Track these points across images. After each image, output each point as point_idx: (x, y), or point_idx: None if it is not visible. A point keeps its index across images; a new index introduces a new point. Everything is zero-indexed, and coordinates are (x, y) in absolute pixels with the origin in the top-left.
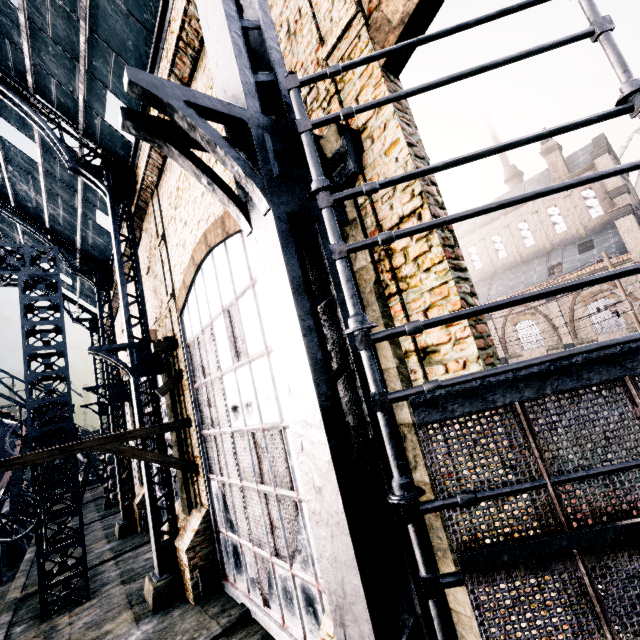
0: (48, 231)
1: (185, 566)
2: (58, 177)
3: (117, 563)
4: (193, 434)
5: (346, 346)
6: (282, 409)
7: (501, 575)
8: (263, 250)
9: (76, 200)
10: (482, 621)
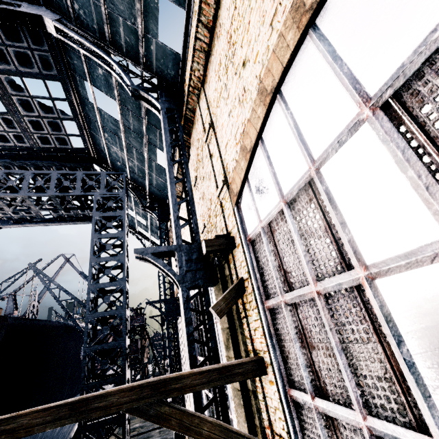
0: (129, 182)
1: None
2: (131, 129)
3: None
4: (269, 388)
5: None
6: None
7: None
8: None
9: (143, 146)
10: None
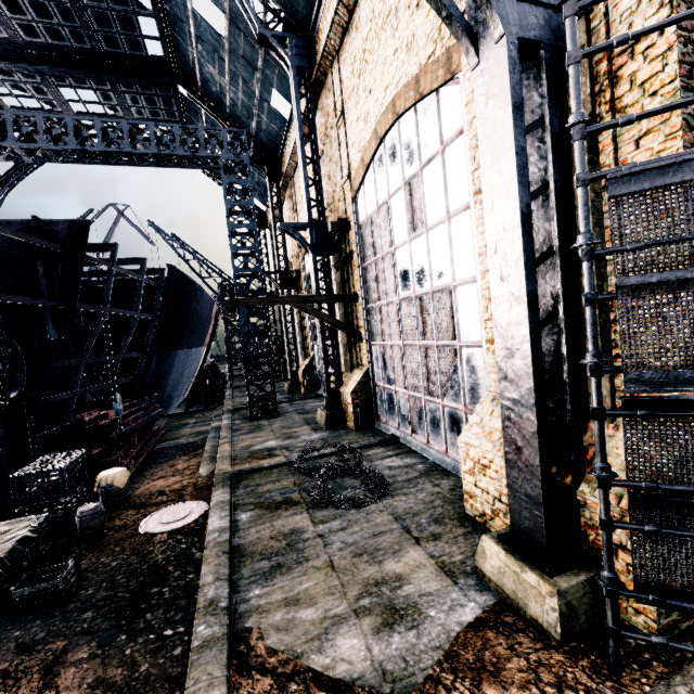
0: (228, 118)
1: (349, 404)
2: (241, 53)
3: (291, 405)
4: (359, 308)
5: (549, 171)
6: (455, 270)
7: (646, 292)
8: (488, 81)
9: (255, 79)
10: (614, 399)
